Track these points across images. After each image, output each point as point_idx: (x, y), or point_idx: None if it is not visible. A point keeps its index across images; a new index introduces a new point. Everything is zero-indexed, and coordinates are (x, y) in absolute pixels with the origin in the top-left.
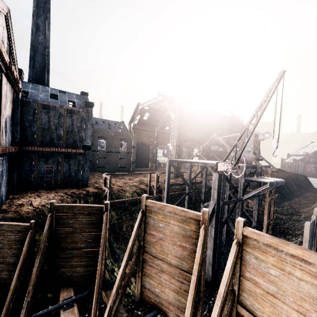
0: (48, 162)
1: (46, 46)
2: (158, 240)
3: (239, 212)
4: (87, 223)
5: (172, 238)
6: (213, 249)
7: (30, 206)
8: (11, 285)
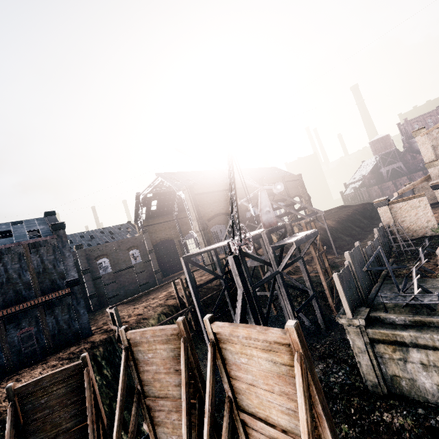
0: (22, 325)
1: None
2: (154, 375)
3: (282, 288)
4: (66, 392)
5: (165, 366)
6: None
7: (5, 401)
8: None
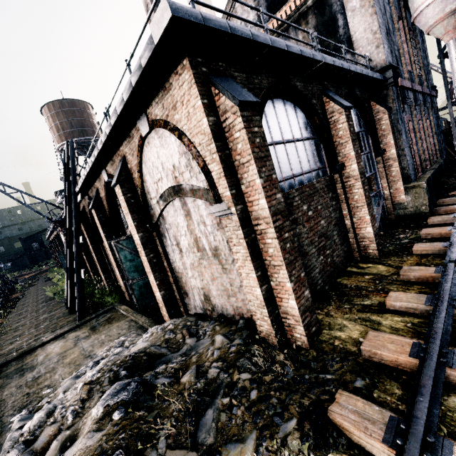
0: None
1: None
2: None
3: None
4: None
5: None
6: None
7: None
8: None
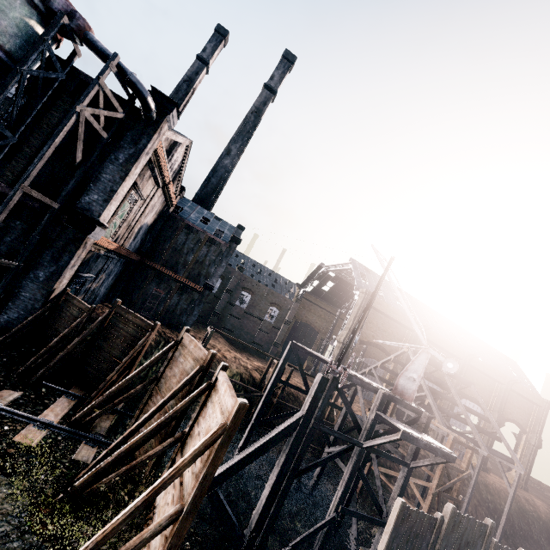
0: (161, 286)
1: (228, 171)
2: (172, 375)
3: (350, 466)
4: (132, 334)
5: (181, 376)
6: (271, 488)
7: None
8: (50, 344)
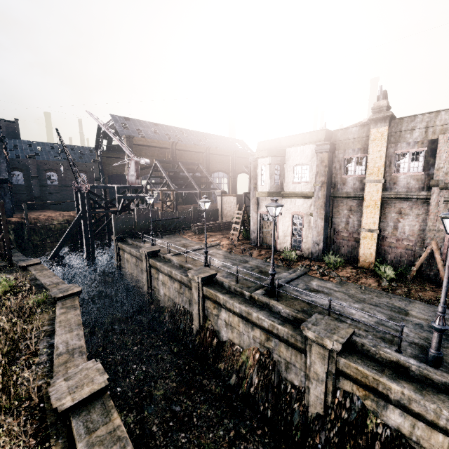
0: None
1: None
2: None
3: None
4: None
5: None
6: (85, 244)
7: None
8: None
